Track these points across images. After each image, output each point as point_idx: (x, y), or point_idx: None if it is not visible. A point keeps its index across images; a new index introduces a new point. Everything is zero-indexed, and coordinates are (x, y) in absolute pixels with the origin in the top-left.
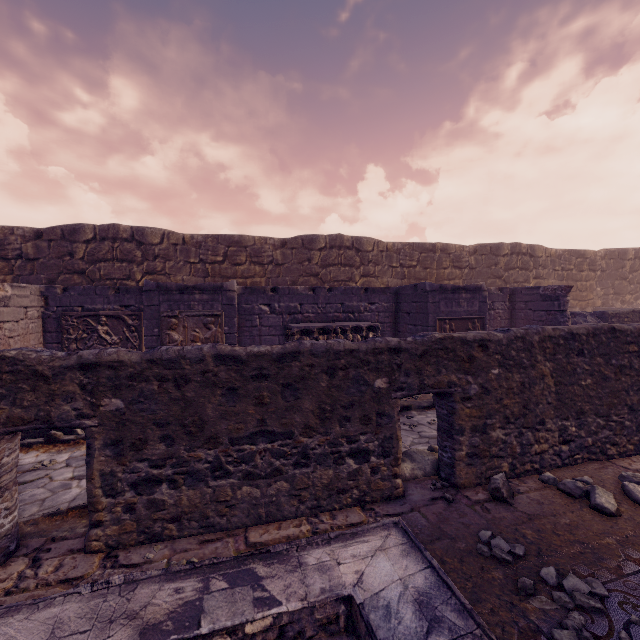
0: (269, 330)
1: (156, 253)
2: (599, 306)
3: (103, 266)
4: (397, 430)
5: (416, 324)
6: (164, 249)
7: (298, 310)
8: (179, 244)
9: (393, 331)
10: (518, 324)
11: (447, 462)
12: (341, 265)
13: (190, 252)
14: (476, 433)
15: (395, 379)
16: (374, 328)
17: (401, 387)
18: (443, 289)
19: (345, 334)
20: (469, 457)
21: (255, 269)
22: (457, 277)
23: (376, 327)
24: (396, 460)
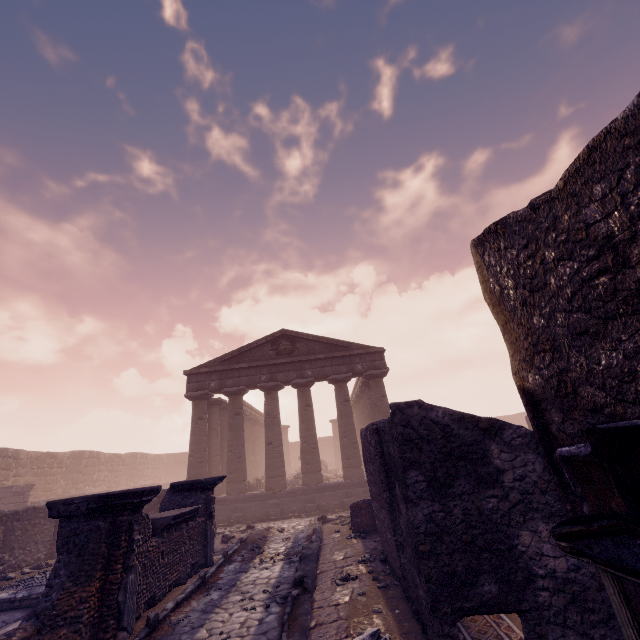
0: None
1: None
2: (60, 494)
3: None
4: None
5: None
6: None
7: None
8: None
9: None
10: None
11: None
12: None
13: None
14: None
15: None
16: None
17: None
18: None
19: None
20: None
21: None
22: None
23: None
24: None
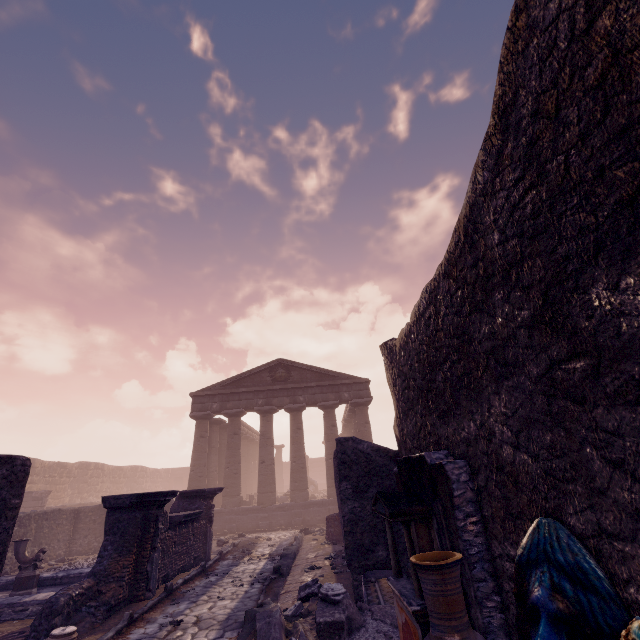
0: None
1: None
2: (67, 502)
3: None
4: None
5: None
6: None
7: None
8: None
9: None
10: None
11: None
12: None
13: None
14: None
15: None
16: None
17: None
18: None
19: None
20: None
21: None
22: None
23: None
24: None
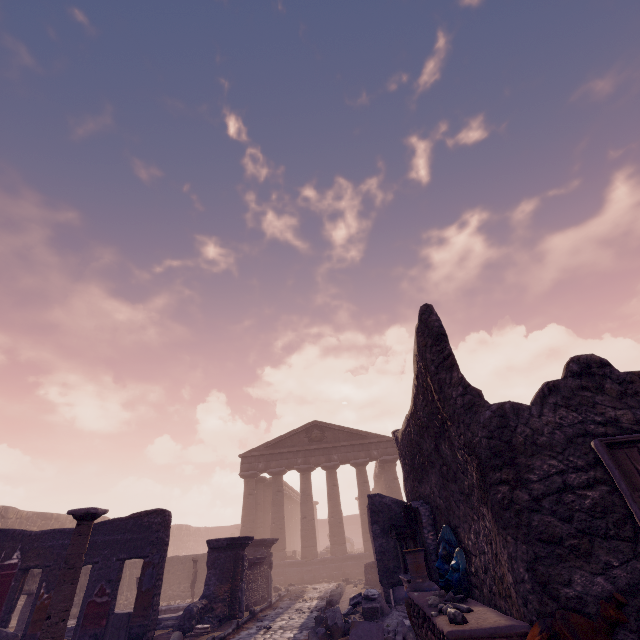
0: None
1: None
2: None
3: None
4: None
5: None
6: None
7: None
8: None
9: None
10: None
11: None
12: None
13: None
14: None
15: None
16: None
17: None
18: None
19: None
20: None
21: None
22: None
23: None
24: None
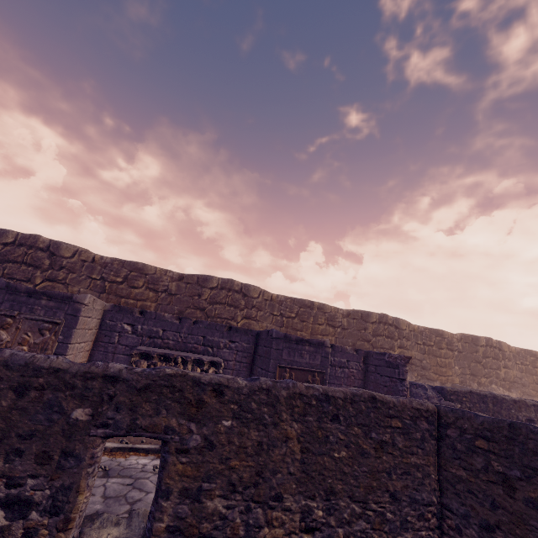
0: (125, 349)
1: (63, 264)
2: (458, 383)
3: (9, 266)
4: (82, 478)
5: (262, 368)
6: (72, 262)
7: (159, 335)
8: (88, 261)
9: (249, 372)
10: (369, 386)
11: (146, 535)
12: (228, 305)
13: (95, 269)
14: (186, 499)
15: (101, 412)
16: (217, 364)
17: (106, 423)
18: (288, 338)
19: (185, 365)
20: (170, 532)
21: (149, 294)
22: (330, 334)
23: (219, 363)
24: (66, 522)
